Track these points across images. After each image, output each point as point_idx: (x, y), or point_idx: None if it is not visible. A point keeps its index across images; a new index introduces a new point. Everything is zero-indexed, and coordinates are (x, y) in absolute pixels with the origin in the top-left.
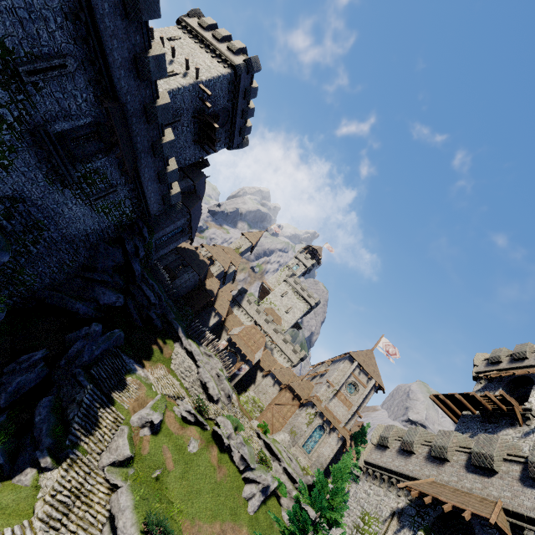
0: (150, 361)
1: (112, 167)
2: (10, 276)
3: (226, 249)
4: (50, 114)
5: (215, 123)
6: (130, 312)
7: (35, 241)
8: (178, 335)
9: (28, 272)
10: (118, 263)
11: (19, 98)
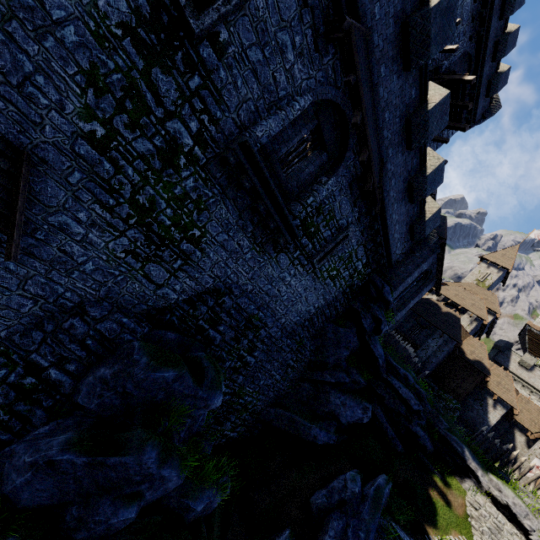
0: (437, 527)
1: (341, 194)
2: (229, 402)
3: (465, 286)
4: (246, 110)
5: (464, 75)
6: (381, 426)
7: (251, 346)
8: (466, 465)
9: (247, 391)
10: (351, 349)
11: (193, 85)
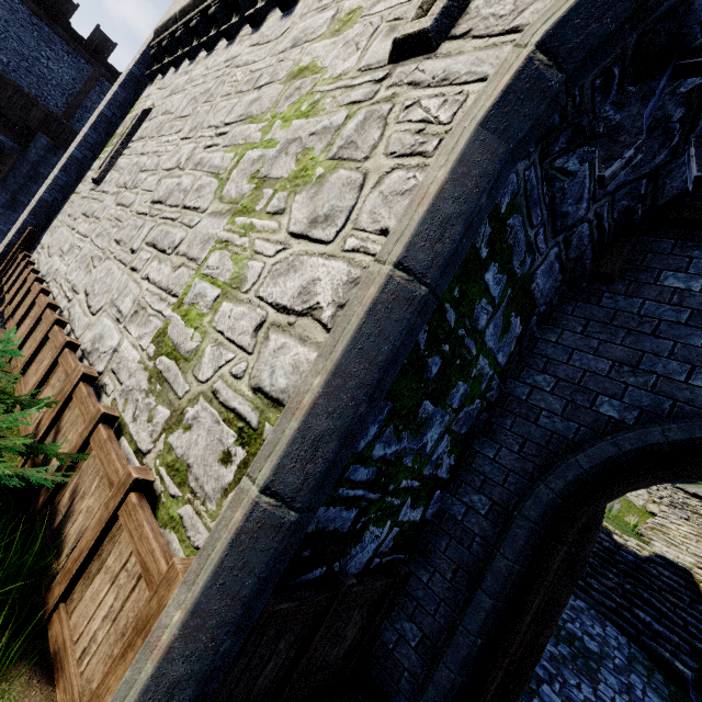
0: None
1: None
2: None
3: None
4: None
5: None
6: None
7: None
8: None
9: None
10: None
11: None
